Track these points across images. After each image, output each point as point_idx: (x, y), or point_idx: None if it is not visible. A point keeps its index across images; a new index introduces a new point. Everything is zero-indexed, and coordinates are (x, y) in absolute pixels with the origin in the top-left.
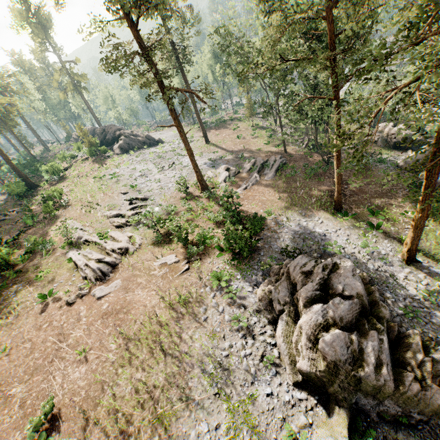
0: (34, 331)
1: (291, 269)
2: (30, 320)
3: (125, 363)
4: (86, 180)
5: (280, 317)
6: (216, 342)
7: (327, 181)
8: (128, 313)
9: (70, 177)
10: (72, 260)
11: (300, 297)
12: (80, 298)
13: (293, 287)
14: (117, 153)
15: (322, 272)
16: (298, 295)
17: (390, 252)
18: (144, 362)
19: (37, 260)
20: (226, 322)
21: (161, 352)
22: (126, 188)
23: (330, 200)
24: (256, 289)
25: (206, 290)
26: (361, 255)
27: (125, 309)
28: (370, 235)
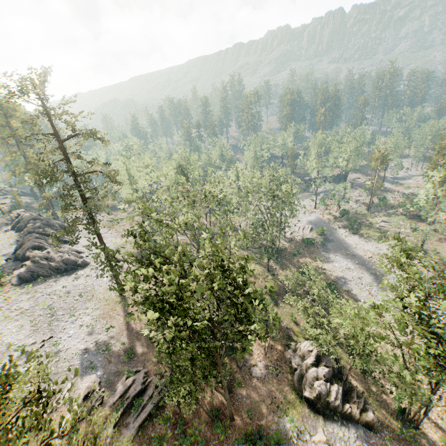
0: None
1: None
2: None
3: None
4: None
5: None
6: None
7: None
8: None
9: None
10: None
11: None
12: None
13: None
14: (13, 283)
15: None
16: None
17: None
18: None
19: None
20: None
21: None
22: None
23: None
24: None
25: None
26: None
27: None
28: None
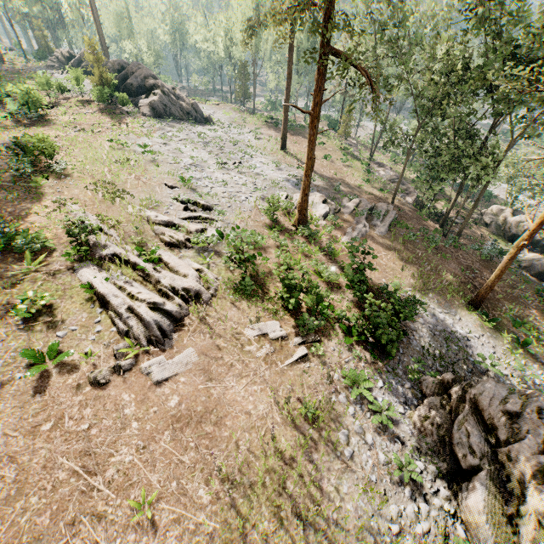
0: (19, 435)
1: (486, 401)
2: (8, 406)
3: (242, 543)
4: (93, 139)
5: (474, 476)
6: (376, 503)
7: (451, 261)
8: (220, 425)
9: (58, 123)
10: (91, 288)
11: (520, 457)
12: (118, 375)
13: (485, 429)
14: (144, 113)
15: (539, 420)
16: (510, 451)
17: (543, 383)
18: (271, 539)
19: (10, 268)
20: (382, 464)
21: (294, 517)
22: (171, 179)
23: (461, 289)
24: (408, 410)
25: (340, 399)
26: (514, 380)
27: (215, 415)
28: (518, 353)
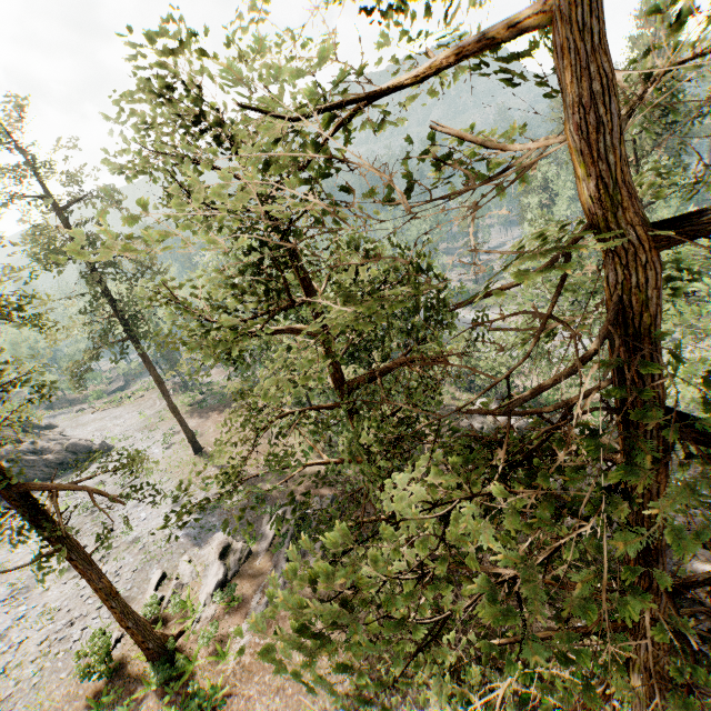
0: None
1: None
2: None
3: None
4: None
5: None
6: None
7: None
8: None
9: None
10: None
11: None
12: None
13: None
14: None
15: None
16: None
17: None
18: None
19: None
20: None
21: None
22: None
23: None
24: None
25: None
26: None
27: None
28: None
